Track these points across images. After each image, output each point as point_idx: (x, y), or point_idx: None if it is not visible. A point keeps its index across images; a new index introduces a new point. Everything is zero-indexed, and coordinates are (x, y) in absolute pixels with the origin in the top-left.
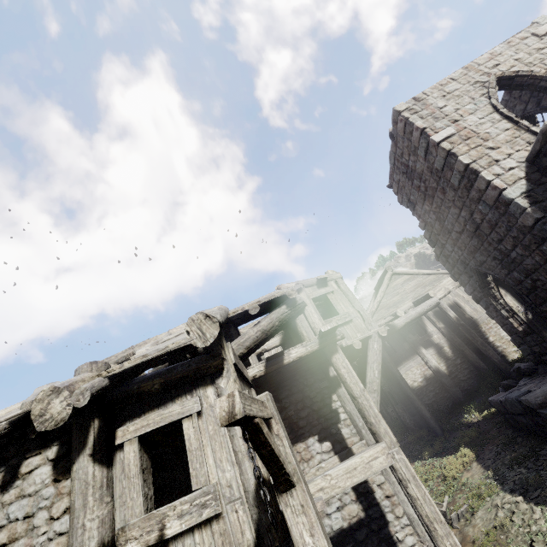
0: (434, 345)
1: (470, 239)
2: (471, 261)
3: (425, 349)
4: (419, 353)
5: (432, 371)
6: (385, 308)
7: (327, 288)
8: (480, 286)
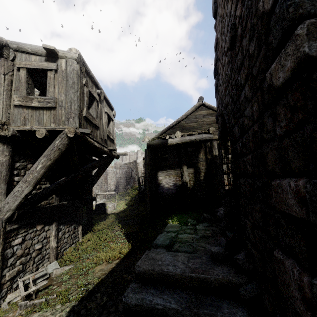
0: (195, 168)
1: (228, 65)
2: (224, 101)
3: (188, 167)
4: (181, 168)
5: (182, 183)
6: (181, 128)
7: (51, 64)
8: (222, 134)
